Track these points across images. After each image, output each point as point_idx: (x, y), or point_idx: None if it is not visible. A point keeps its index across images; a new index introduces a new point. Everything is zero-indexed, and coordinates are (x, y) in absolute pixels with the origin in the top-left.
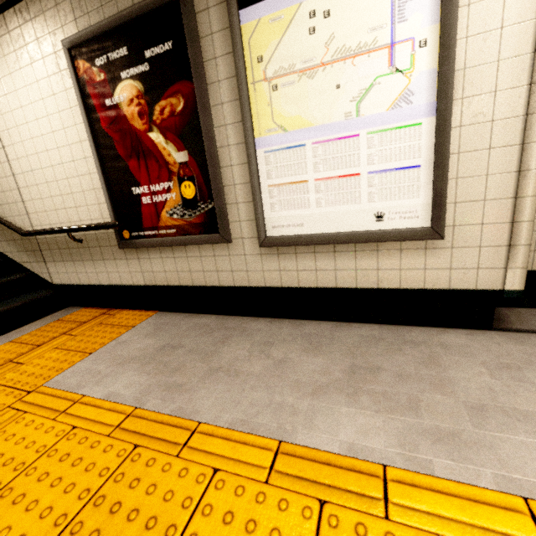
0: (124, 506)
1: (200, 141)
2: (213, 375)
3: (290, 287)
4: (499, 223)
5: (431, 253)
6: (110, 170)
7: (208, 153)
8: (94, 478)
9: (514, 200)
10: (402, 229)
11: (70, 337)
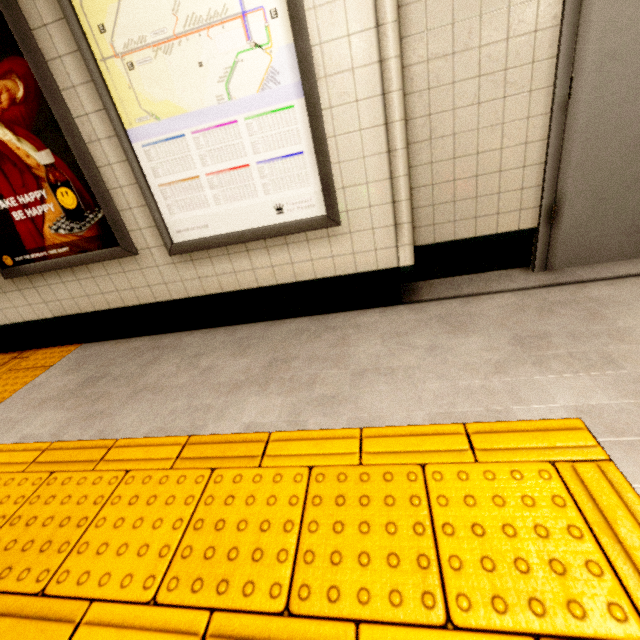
0: (40, 518)
1: (61, 136)
2: (137, 396)
3: (214, 294)
4: (383, 204)
5: (334, 240)
6: None
7: (76, 152)
8: (9, 507)
9: (391, 181)
10: (301, 220)
11: None
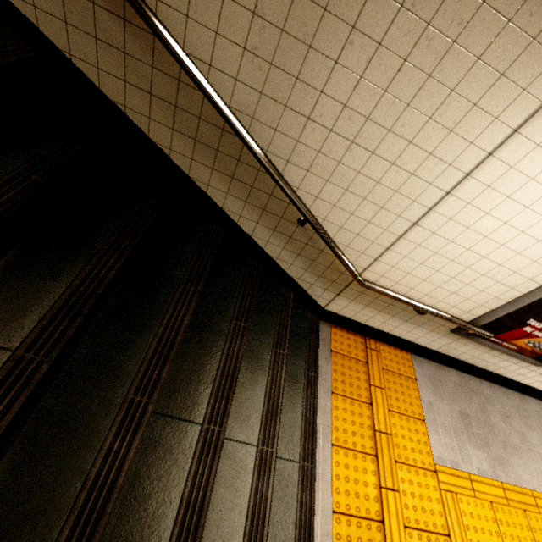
0: None
1: None
2: (507, 449)
3: (529, 386)
4: None
5: None
6: (537, 302)
7: None
8: (527, 533)
9: None
10: None
11: (382, 391)
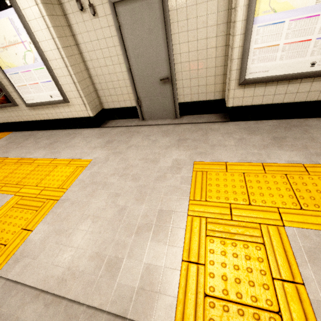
0: None
1: None
2: (17, 148)
3: (43, 120)
4: (78, 98)
5: (70, 107)
6: None
7: None
8: None
9: (78, 91)
10: (57, 100)
11: None
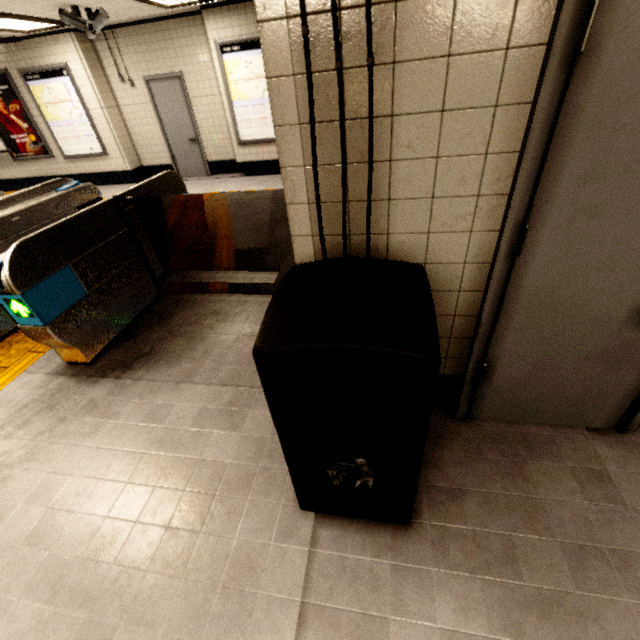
0: None
1: (30, 121)
2: None
3: (80, 174)
4: (118, 151)
5: (109, 160)
6: None
7: (34, 126)
8: None
9: (117, 145)
10: (97, 153)
11: None
